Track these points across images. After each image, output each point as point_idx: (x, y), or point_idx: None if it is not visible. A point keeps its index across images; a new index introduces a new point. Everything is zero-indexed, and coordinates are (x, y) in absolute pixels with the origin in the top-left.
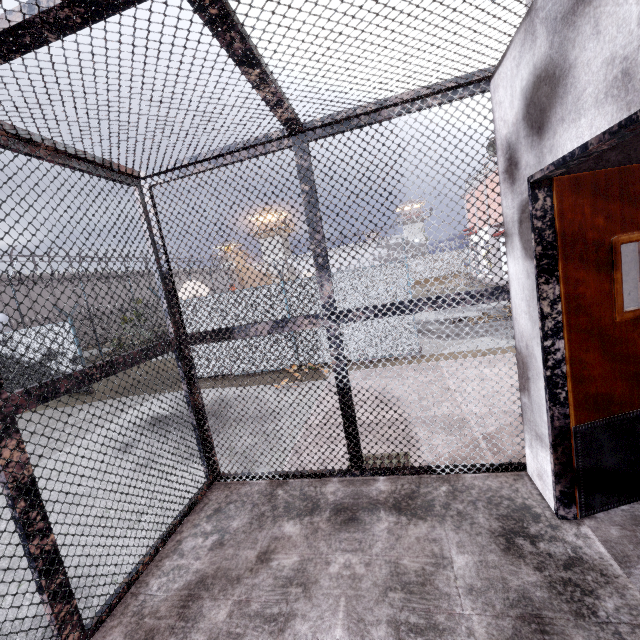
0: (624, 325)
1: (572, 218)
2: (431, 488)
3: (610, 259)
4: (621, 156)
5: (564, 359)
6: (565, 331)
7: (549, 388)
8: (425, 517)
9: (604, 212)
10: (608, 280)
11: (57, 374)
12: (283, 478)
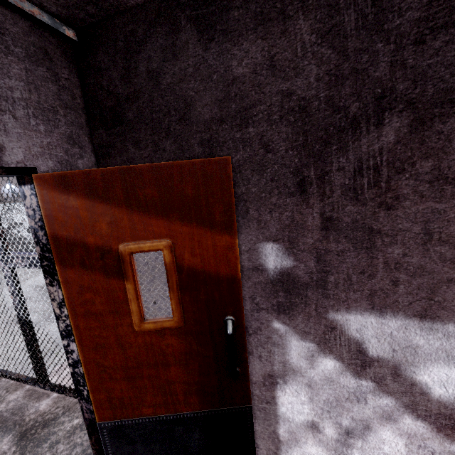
0: (148, 334)
1: (65, 221)
2: (69, 418)
3: (122, 267)
4: (175, 146)
5: (79, 361)
6: (75, 335)
7: (75, 383)
8: (26, 453)
9: (107, 216)
10: (122, 288)
11: (19, 237)
12: (0, 375)
